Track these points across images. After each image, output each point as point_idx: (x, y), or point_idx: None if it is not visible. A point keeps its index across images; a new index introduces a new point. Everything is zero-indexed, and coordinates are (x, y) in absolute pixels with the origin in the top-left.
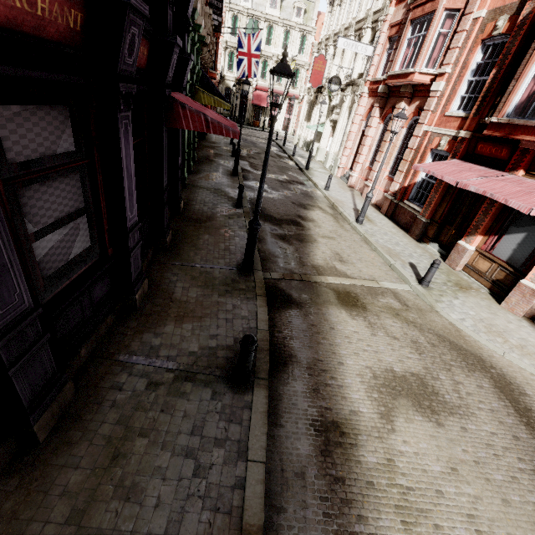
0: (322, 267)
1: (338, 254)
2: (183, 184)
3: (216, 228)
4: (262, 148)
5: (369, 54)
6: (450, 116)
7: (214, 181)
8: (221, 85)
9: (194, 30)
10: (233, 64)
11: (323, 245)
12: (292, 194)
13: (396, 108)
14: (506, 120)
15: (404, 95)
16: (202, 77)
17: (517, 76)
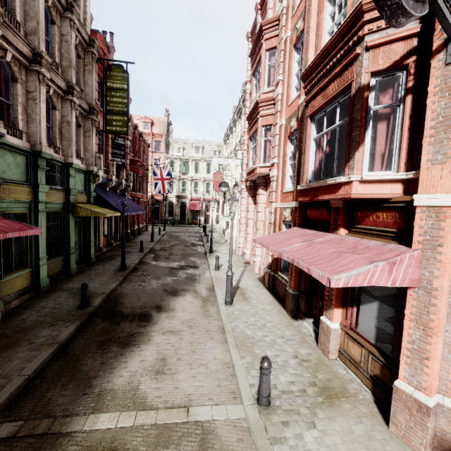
0: (112, 393)
1: (163, 359)
2: (38, 289)
3: (7, 346)
4: (181, 240)
5: (239, 164)
6: (286, 192)
7: (88, 280)
8: (165, 201)
9: (68, 167)
10: (173, 187)
11: (153, 346)
12: (173, 280)
13: (257, 194)
14: (306, 185)
15: (259, 184)
16: (97, 197)
17: (304, 150)
